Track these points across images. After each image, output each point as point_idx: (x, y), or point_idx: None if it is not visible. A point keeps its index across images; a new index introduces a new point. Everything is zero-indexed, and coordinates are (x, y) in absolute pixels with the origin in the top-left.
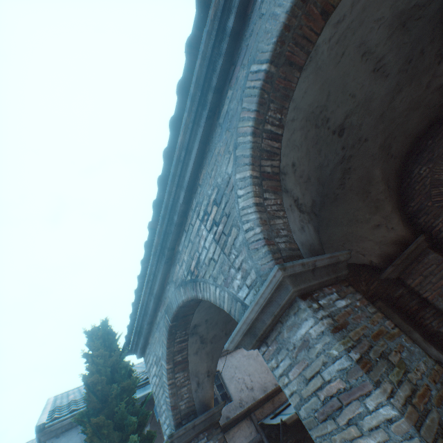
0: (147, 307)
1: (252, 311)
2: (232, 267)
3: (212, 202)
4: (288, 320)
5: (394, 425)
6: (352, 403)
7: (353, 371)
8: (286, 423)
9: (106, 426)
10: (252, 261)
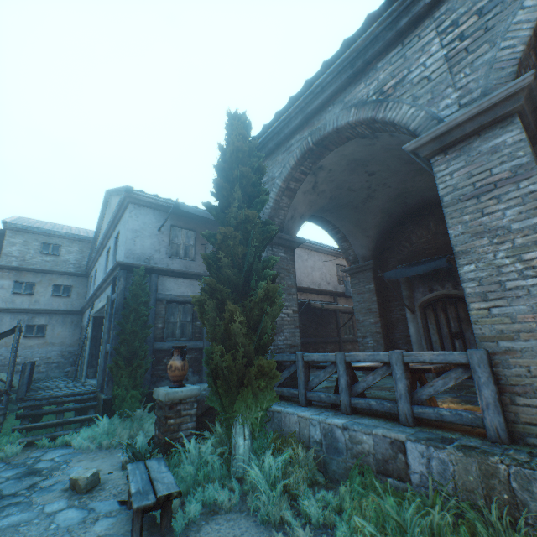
0: (285, 126)
1: (465, 114)
2: (451, 87)
3: (473, 11)
4: (488, 133)
5: (533, 194)
6: (506, 186)
7: (527, 165)
8: (311, 305)
9: (248, 178)
10: (486, 81)
